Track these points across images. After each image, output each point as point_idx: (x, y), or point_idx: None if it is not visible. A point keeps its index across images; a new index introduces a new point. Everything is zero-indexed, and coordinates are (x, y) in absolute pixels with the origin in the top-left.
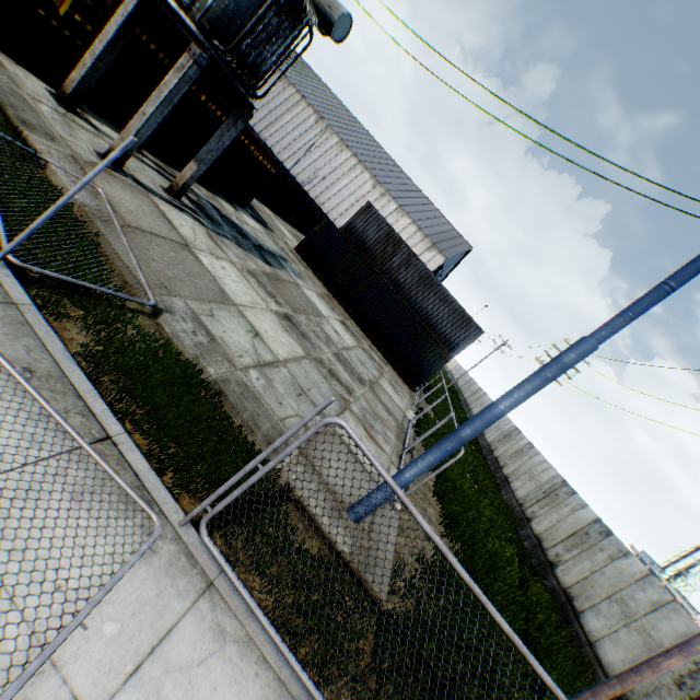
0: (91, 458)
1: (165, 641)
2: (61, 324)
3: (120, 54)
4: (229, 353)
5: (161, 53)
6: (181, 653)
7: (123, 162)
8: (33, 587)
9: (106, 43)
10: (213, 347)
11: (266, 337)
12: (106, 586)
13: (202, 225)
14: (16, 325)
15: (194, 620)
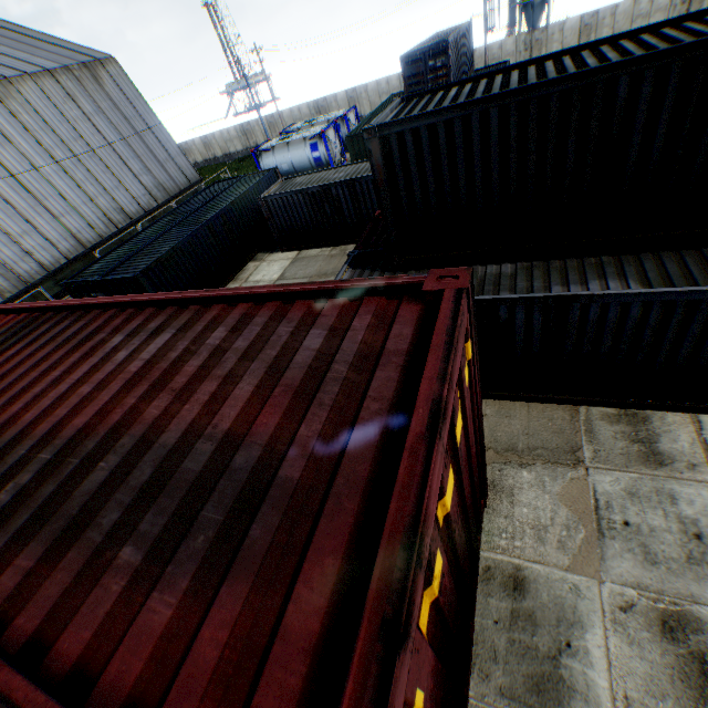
0: None
1: None
2: None
3: None
4: None
5: None
6: None
7: None
8: None
9: None
10: None
11: None
12: None
13: None
14: None
15: None
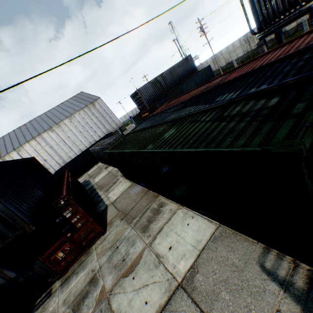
0: None
1: None
2: None
3: None
4: None
5: None
6: None
7: None
8: None
9: None
10: None
11: None
12: None
13: None
14: None
15: None
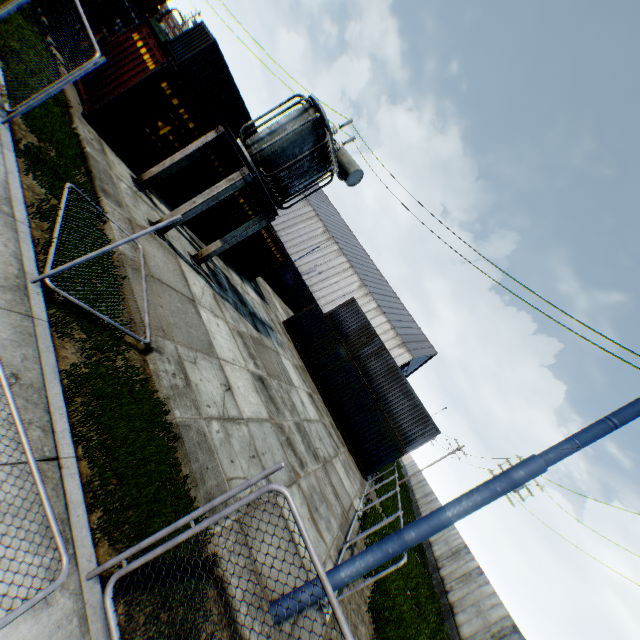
0: (31, 476)
1: None
2: (63, 342)
3: (192, 163)
4: (198, 401)
5: (221, 167)
6: None
7: (165, 230)
8: None
9: (184, 155)
10: (187, 391)
11: (237, 393)
12: None
13: (211, 288)
14: (25, 334)
15: None
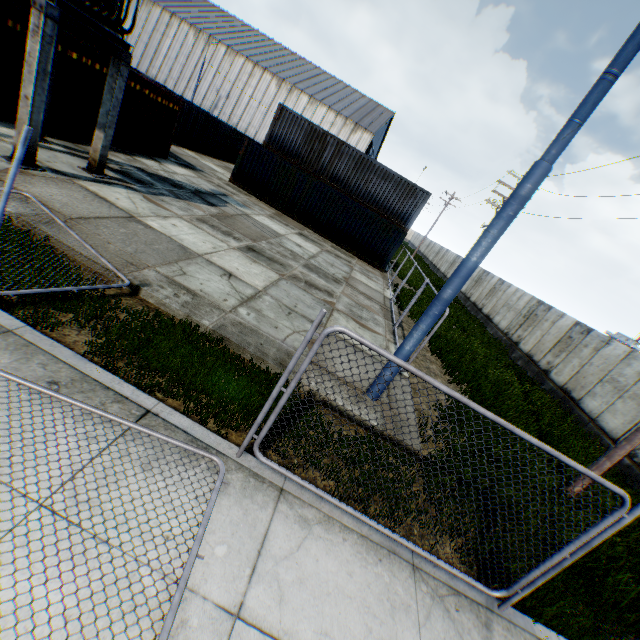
0: (142, 434)
1: (266, 543)
2: (59, 333)
3: None
4: (214, 302)
5: (8, 20)
6: (281, 547)
7: (33, 157)
8: (147, 545)
9: None
10: (198, 301)
11: (239, 274)
12: (202, 523)
13: (137, 192)
14: (22, 349)
15: (280, 521)
